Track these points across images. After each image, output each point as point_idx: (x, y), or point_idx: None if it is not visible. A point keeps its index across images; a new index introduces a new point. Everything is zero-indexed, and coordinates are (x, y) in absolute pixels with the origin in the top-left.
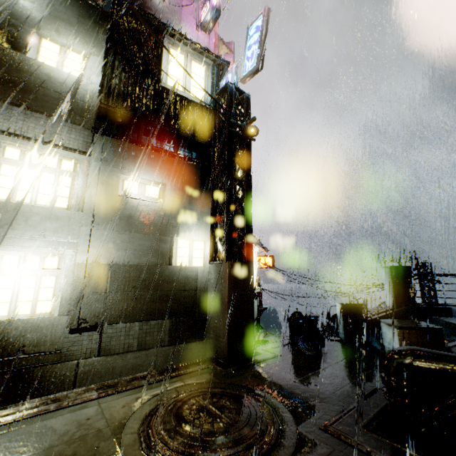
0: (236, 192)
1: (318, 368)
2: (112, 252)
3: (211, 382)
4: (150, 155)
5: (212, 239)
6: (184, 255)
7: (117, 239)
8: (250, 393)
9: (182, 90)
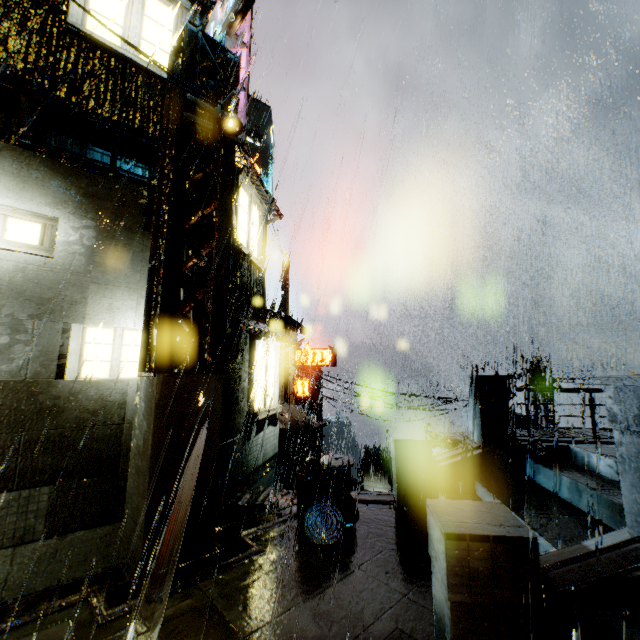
0: (208, 240)
1: (317, 587)
2: None
3: None
4: (19, 157)
5: (147, 327)
6: (101, 357)
7: None
8: None
9: (120, 46)
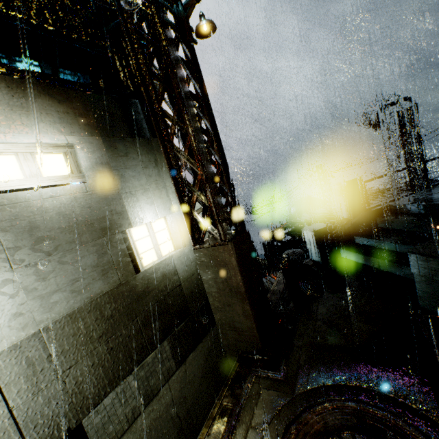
0: None
1: (347, 312)
2: (31, 309)
3: (287, 405)
4: (12, 87)
5: (187, 214)
6: (148, 247)
7: (30, 280)
8: (343, 397)
9: None
